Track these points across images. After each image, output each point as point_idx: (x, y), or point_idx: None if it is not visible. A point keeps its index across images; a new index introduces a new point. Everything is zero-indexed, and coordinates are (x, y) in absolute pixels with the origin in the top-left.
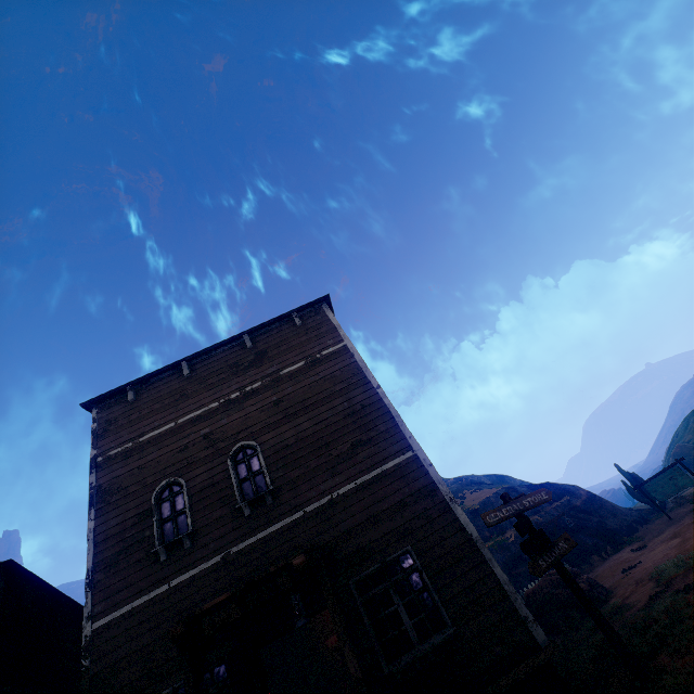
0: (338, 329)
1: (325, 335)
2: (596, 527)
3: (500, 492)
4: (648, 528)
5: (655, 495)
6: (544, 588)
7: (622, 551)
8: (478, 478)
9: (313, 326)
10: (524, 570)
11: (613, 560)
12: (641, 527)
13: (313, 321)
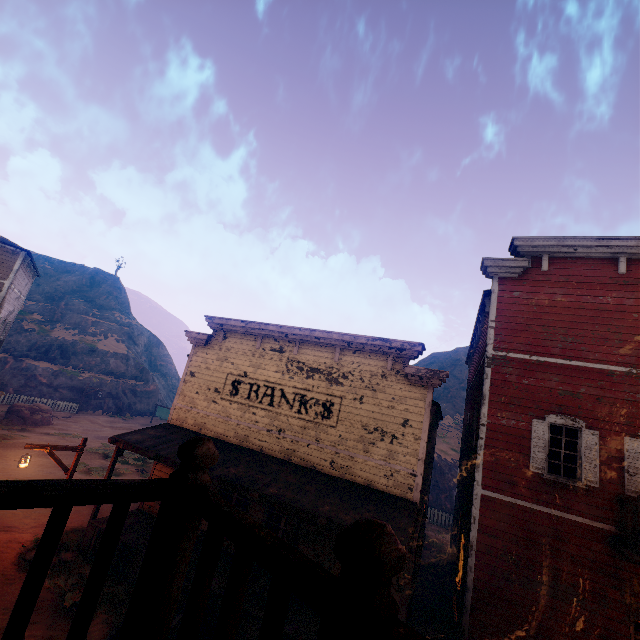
0: (13, 273)
1: (2, 269)
2: (126, 403)
3: (119, 355)
4: (142, 419)
5: (158, 412)
6: (25, 407)
7: (108, 418)
8: (141, 334)
9: (3, 259)
10: (65, 393)
11: (97, 417)
12: (148, 416)
13: (6, 256)
